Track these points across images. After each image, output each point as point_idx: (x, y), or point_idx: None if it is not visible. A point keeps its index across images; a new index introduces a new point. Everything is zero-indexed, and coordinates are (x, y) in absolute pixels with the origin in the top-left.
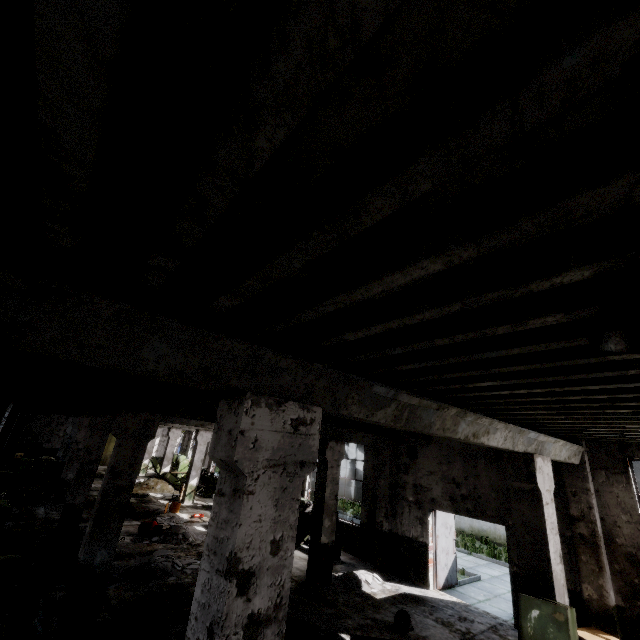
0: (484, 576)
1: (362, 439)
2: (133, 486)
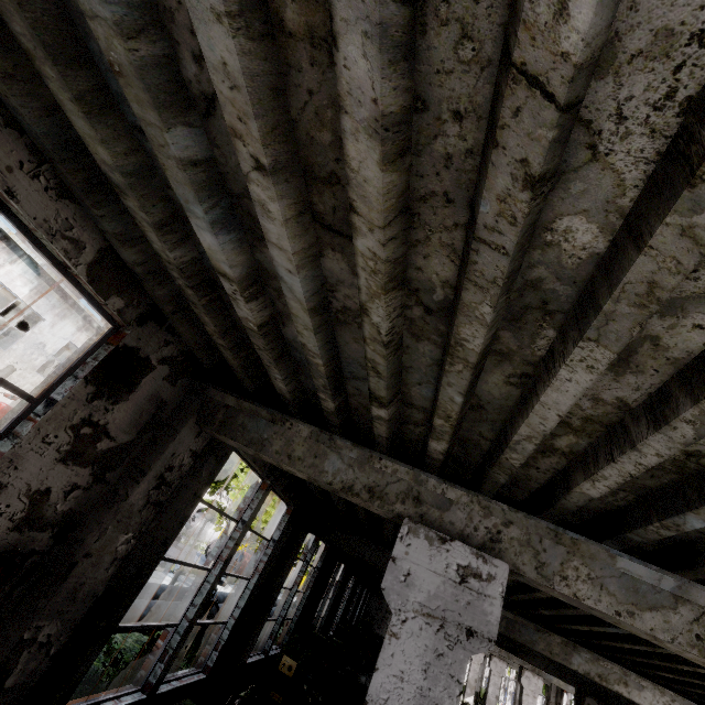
0: None
1: None
2: None
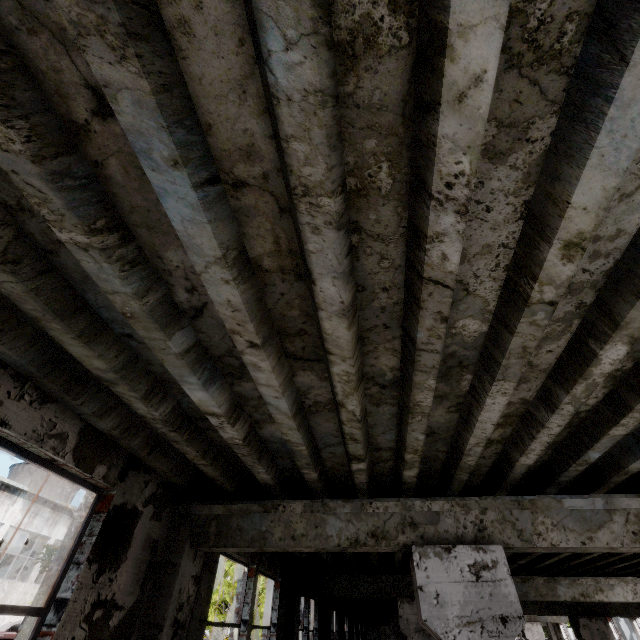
0: None
1: (625, 610)
2: None
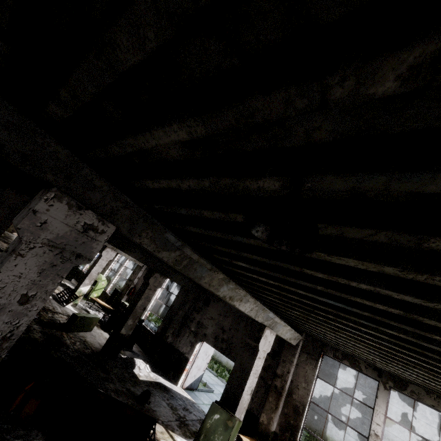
0: (217, 391)
1: (179, 281)
2: None
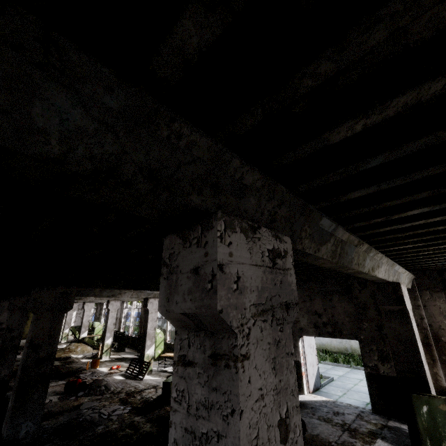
0: (334, 377)
1: None
2: (54, 356)
